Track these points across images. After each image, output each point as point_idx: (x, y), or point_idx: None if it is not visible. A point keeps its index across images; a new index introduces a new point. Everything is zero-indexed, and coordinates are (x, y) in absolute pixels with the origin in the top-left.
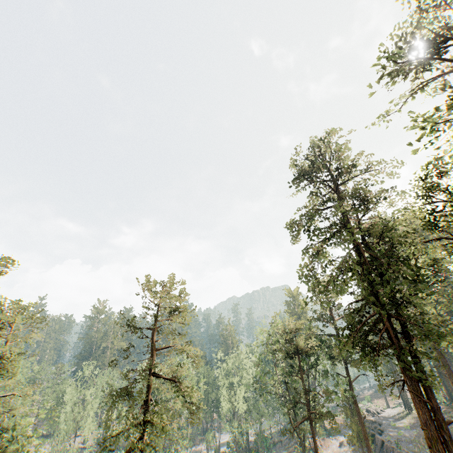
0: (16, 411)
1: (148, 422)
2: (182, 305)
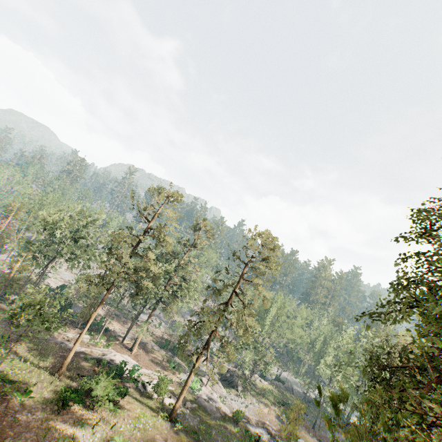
0: (199, 276)
1: (225, 317)
2: (273, 258)
